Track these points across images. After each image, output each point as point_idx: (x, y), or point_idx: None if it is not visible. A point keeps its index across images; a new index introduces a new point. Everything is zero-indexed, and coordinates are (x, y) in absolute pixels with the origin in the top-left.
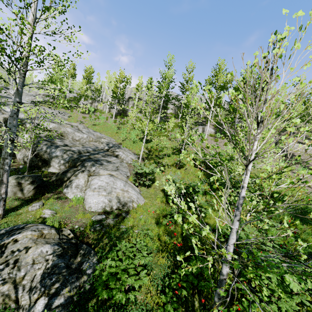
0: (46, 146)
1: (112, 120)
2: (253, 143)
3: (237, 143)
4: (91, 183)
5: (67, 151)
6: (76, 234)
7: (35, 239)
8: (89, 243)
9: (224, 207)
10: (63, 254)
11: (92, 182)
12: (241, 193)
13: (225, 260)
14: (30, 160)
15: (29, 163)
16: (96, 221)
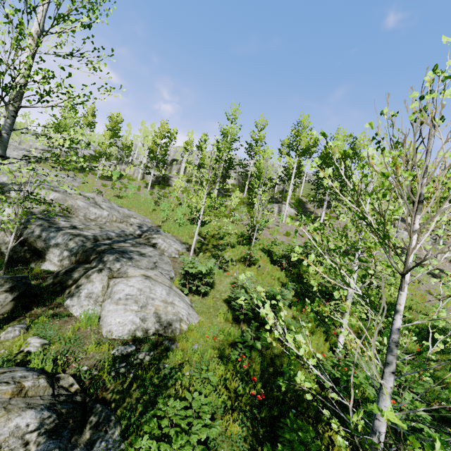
0: (40, 229)
1: (147, 190)
2: (418, 237)
3: (388, 235)
4: (114, 290)
5: (75, 237)
6: (84, 383)
7: (7, 399)
8: (107, 400)
9: (372, 350)
10: (58, 428)
11: (116, 288)
12: (394, 323)
13: (374, 448)
14: (11, 249)
15: (10, 254)
16: (119, 357)
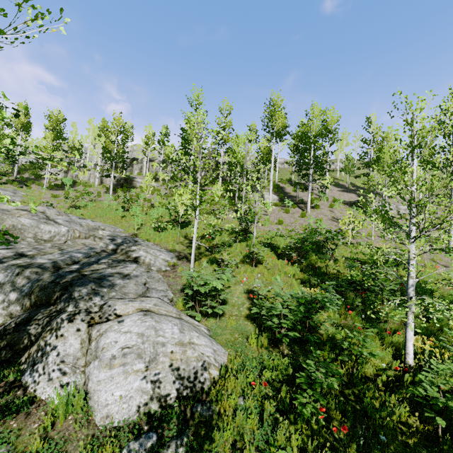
0: None
1: (109, 196)
2: None
3: None
4: (101, 345)
5: (25, 270)
6: None
7: None
8: None
9: None
10: None
11: (103, 341)
12: None
13: None
14: None
15: None
16: None
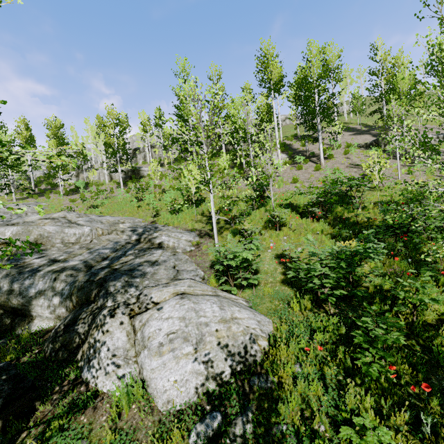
0: (7, 281)
1: (121, 190)
2: None
3: None
4: (147, 335)
5: (60, 274)
6: None
7: None
8: None
9: None
10: None
11: (147, 330)
12: None
13: None
14: None
15: None
16: None
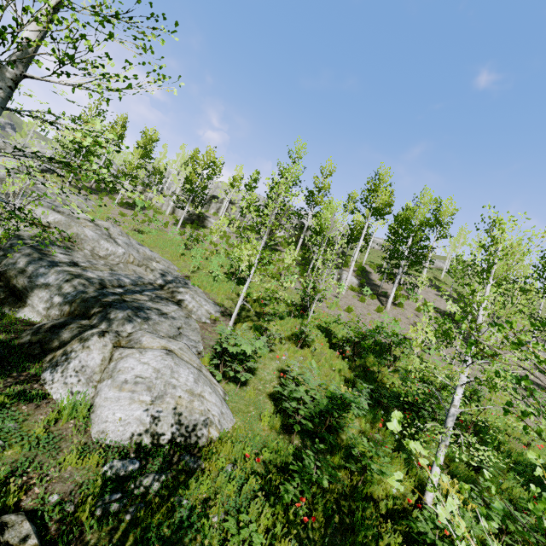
0: (26, 260)
1: (176, 229)
2: None
3: None
4: (119, 367)
5: (74, 278)
6: (48, 530)
7: None
8: None
9: None
10: None
11: (122, 364)
12: None
13: None
14: None
15: None
16: (112, 479)
